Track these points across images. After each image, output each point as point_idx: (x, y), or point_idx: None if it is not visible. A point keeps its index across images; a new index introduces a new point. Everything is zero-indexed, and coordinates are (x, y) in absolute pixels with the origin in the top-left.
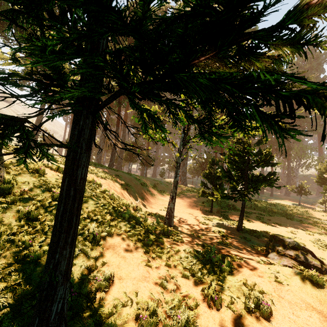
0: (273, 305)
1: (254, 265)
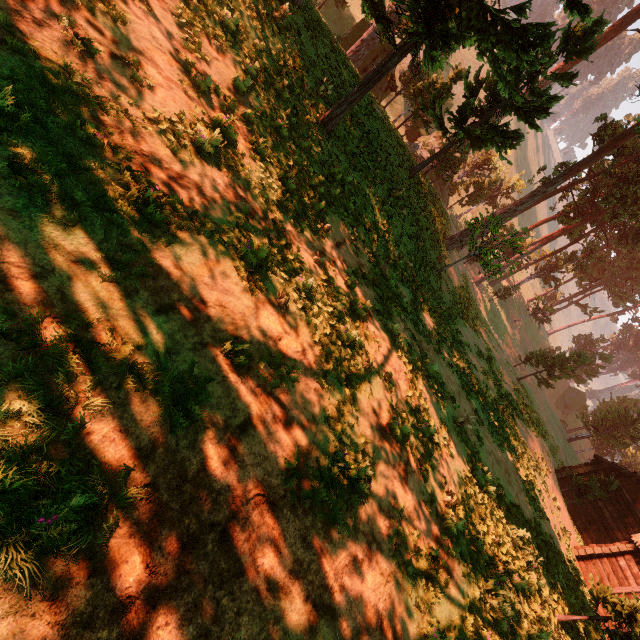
0: None
1: None
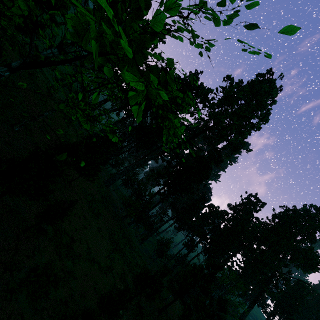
0: None
1: None
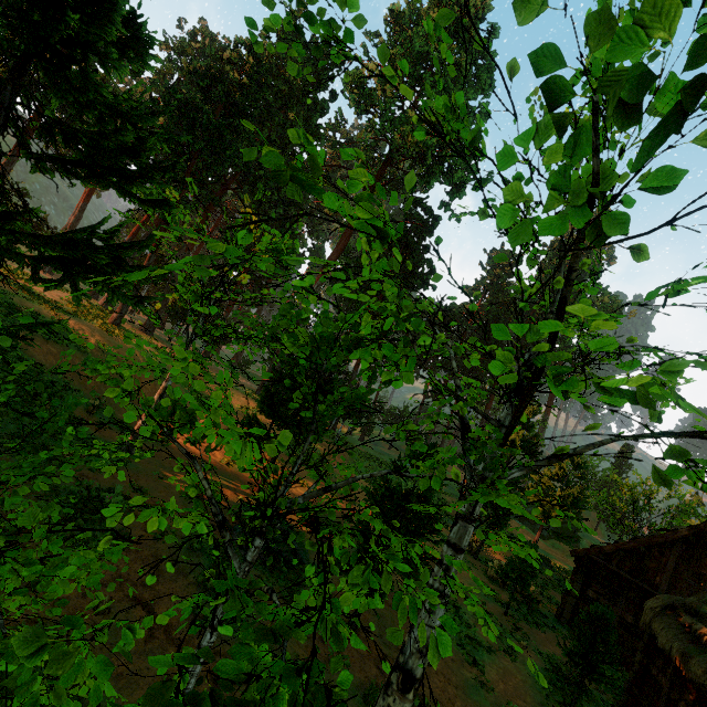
0: None
1: None
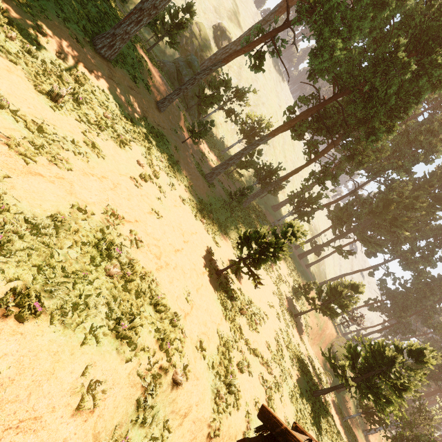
0: None
1: None
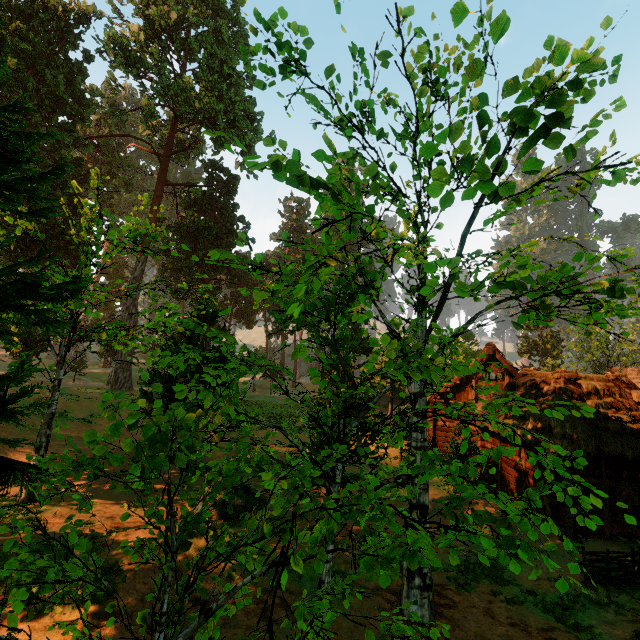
0: (123, 581)
1: (137, 534)
